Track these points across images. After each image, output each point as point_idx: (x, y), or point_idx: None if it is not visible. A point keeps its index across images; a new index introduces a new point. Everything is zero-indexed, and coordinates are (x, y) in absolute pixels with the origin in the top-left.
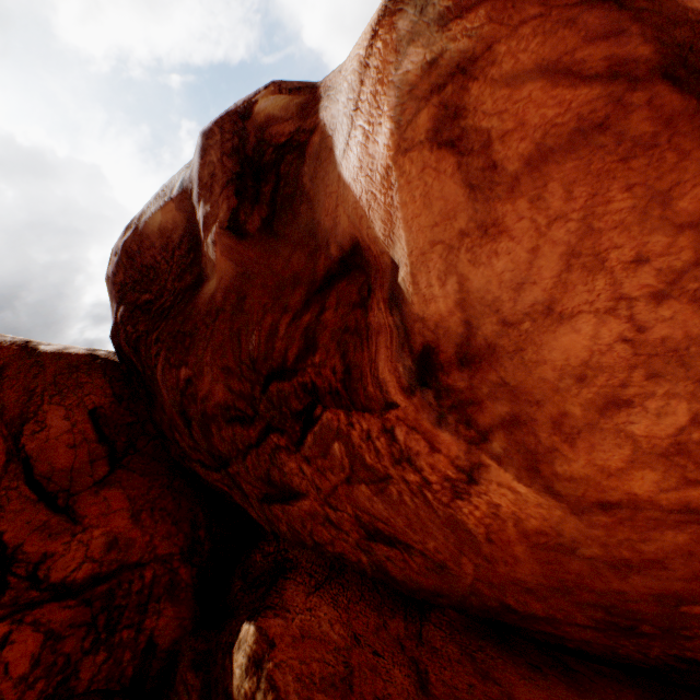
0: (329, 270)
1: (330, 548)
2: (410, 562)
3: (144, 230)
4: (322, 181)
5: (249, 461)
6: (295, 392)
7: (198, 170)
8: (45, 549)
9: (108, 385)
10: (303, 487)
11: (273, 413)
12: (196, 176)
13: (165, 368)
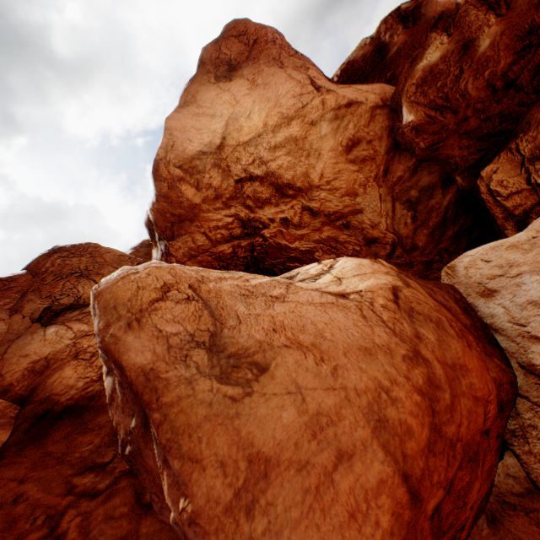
0: (435, 22)
1: None
2: None
3: (354, 60)
4: (429, 8)
5: None
6: None
7: (385, 27)
8: None
9: None
10: None
11: None
12: (383, 30)
13: (378, 81)
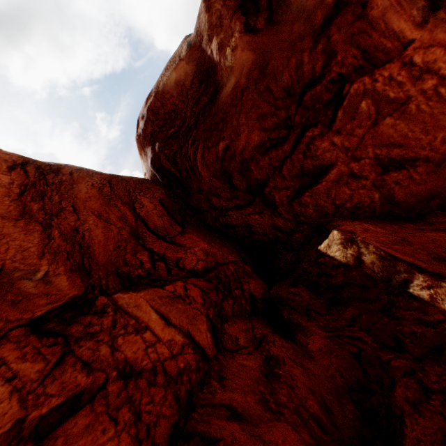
0: (326, 17)
1: (348, 204)
2: (413, 176)
3: (164, 89)
4: None
5: (284, 170)
6: (325, 88)
7: (207, 20)
8: (176, 256)
9: (161, 189)
10: (333, 158)
11: (308, 115)
12: (205, 26)
13: (204, 154)
